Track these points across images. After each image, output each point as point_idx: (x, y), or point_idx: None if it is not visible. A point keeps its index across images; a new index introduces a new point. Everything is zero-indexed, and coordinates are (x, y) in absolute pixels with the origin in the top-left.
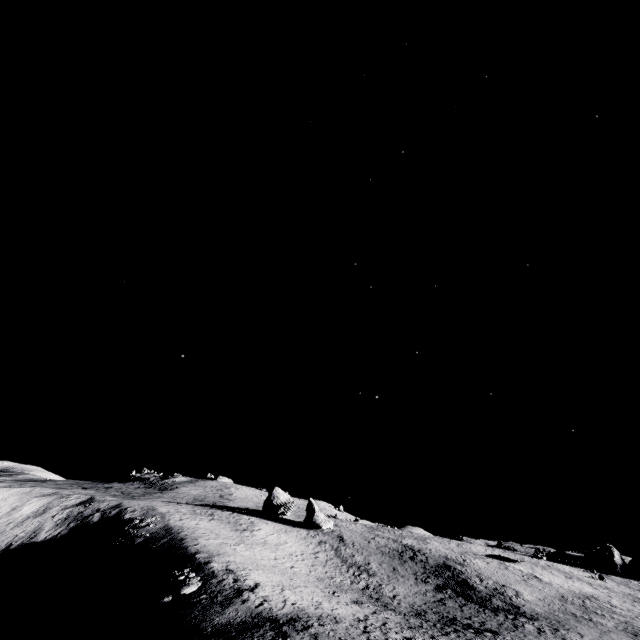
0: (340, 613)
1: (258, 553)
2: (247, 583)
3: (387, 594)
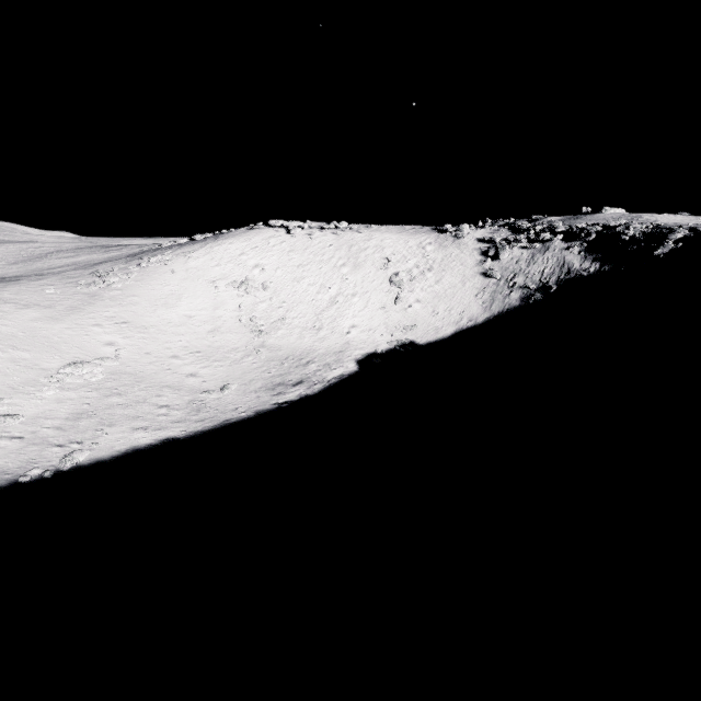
0: None
1: None
2: None
3: None
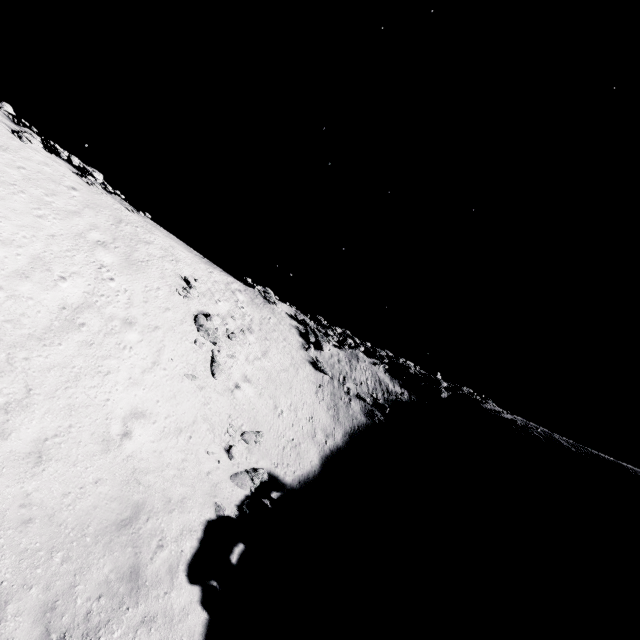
0: None
1: None
2: None
3: None
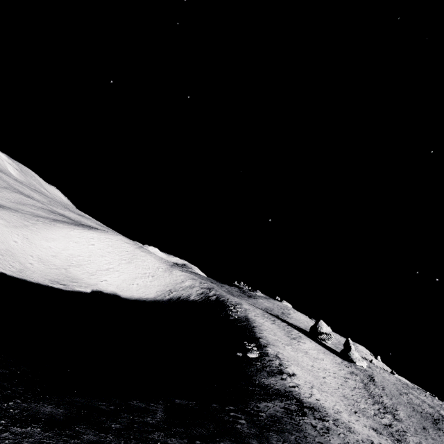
0: (355, 428)
1: (300, 357)
2: (287, 370)
3: (410, 442)
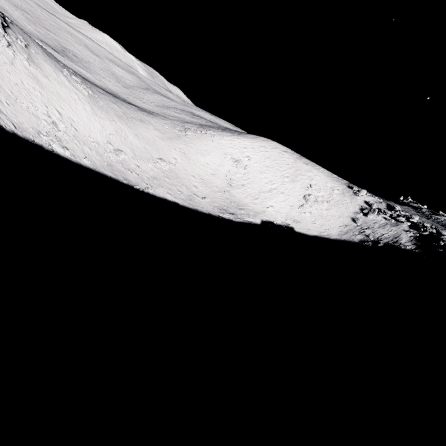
0: None
1: None
2: None
3: None
